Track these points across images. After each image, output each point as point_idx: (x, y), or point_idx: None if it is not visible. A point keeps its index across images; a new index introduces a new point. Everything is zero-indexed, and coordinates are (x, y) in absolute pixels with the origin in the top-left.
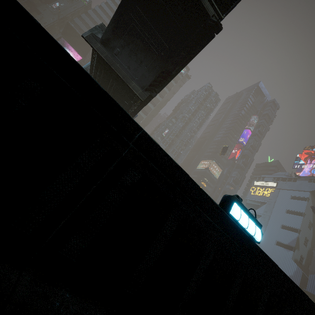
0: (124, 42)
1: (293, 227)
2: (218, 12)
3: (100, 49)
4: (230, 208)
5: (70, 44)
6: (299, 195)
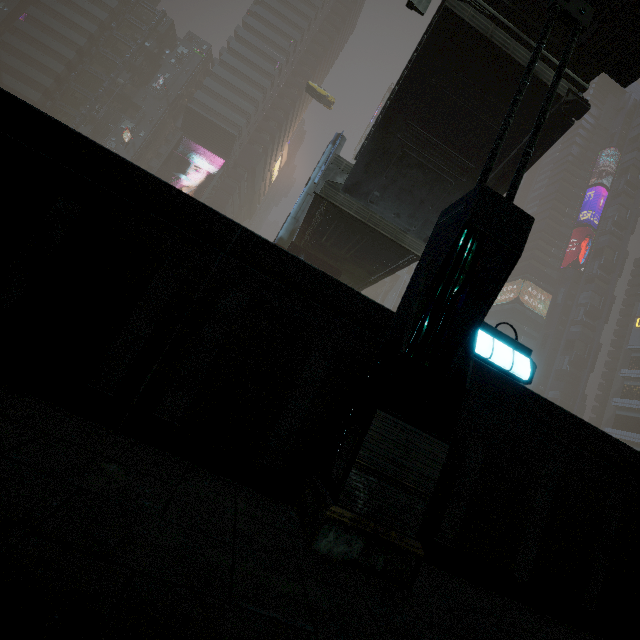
0: (388, 179)
1: None
2: (578, 81)
3: (345, 203)
4: None
5: (199, 143)
6: None
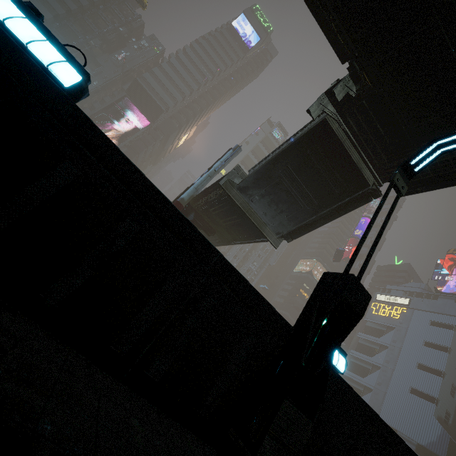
0: (266, 192)
1: (434, 367)
2: (379, 180)
3: (235, 196)
4: None
5: (136, 105)
6: (442, 320)
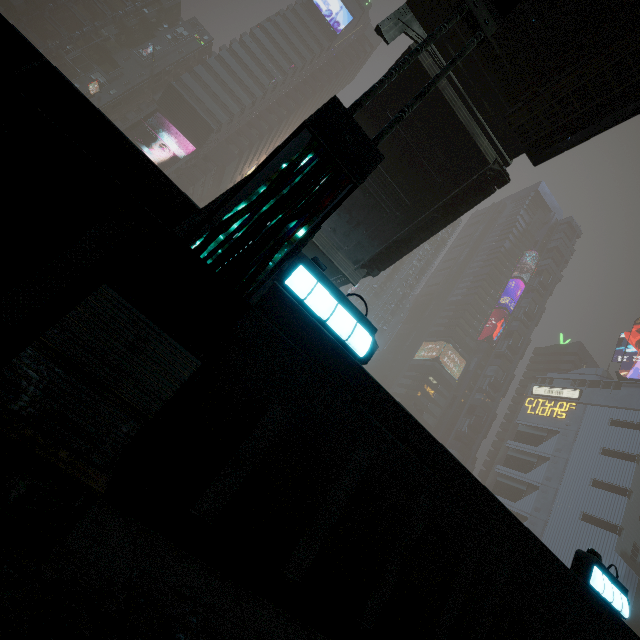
0: None
1: (616, 484)
2: (504, 155)
3: None
4: (590, 576)
5: (173, 122)
6: (627, 417)
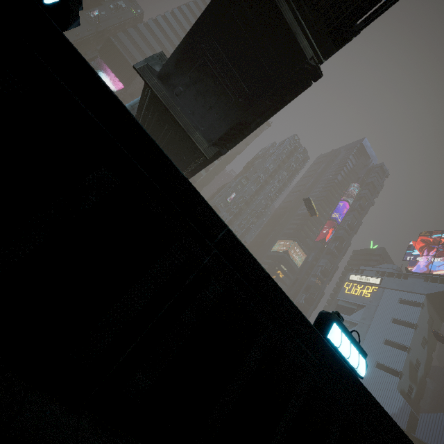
0: (190, 79)
1: (400, 343)
2: (319, 54)
3: (156, 86)
4: (328, 330)
5: (109, 66)
6: (411, 298)
